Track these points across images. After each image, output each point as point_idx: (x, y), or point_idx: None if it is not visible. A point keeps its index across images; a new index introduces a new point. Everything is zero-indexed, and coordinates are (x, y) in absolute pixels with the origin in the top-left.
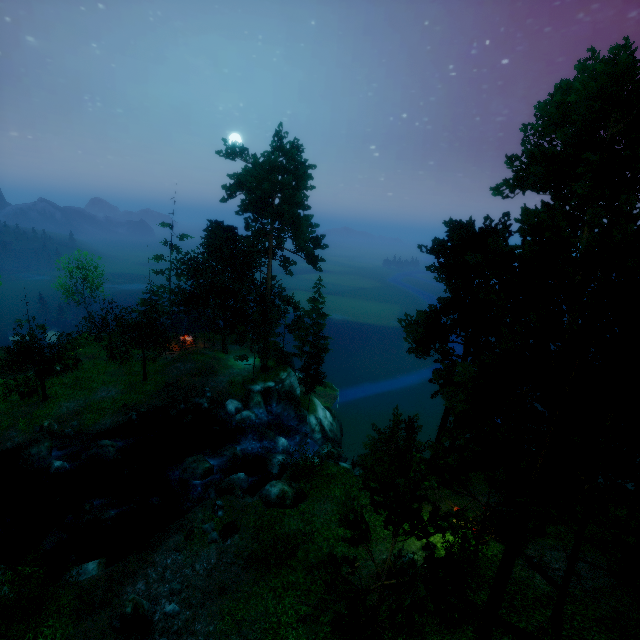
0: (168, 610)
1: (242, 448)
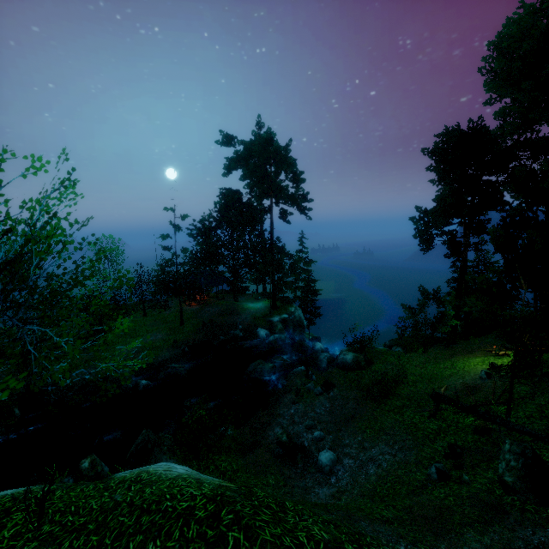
0: (316, 435)
1: (286, 357)
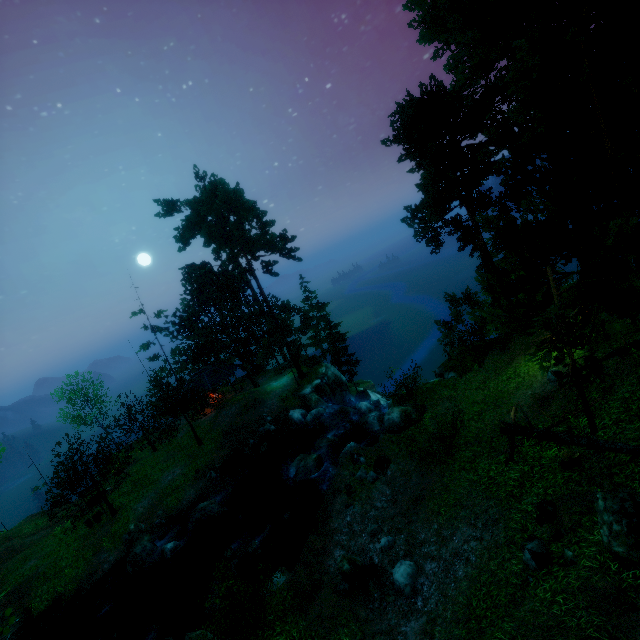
0: (383, 544)
1: (332, 435)
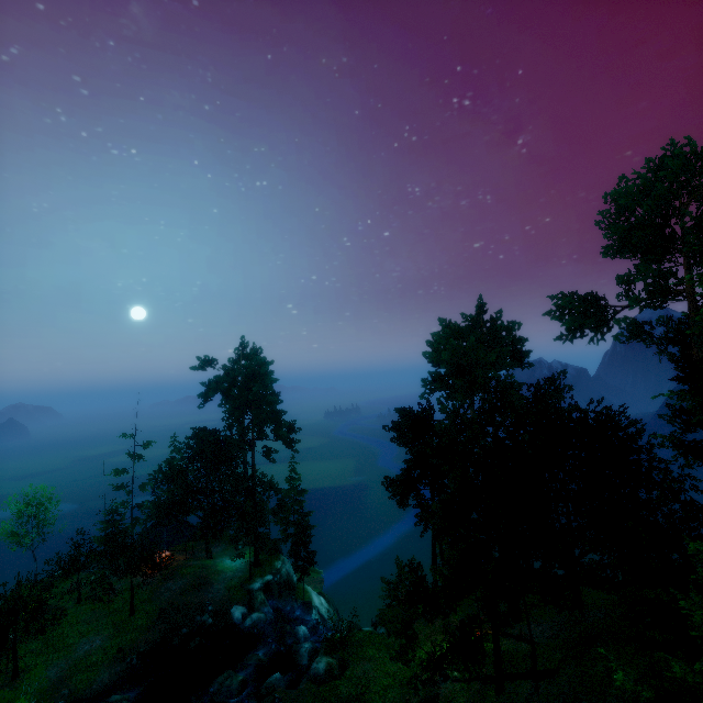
0: None
1: (263, 653)
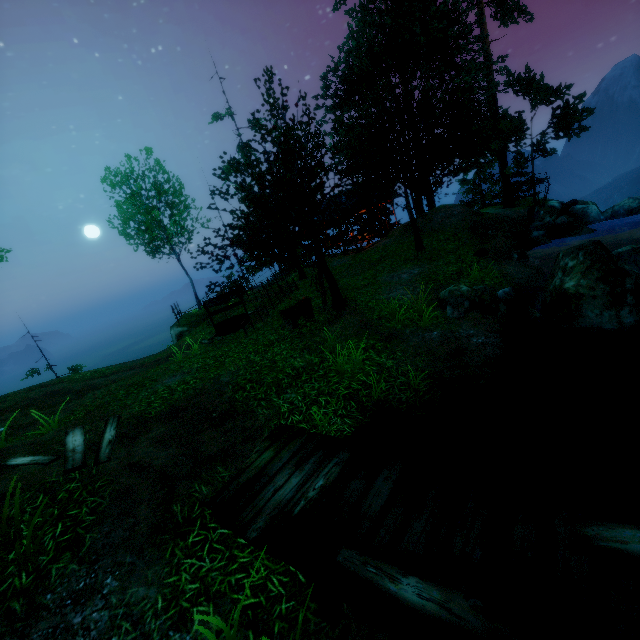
0: None
1: None
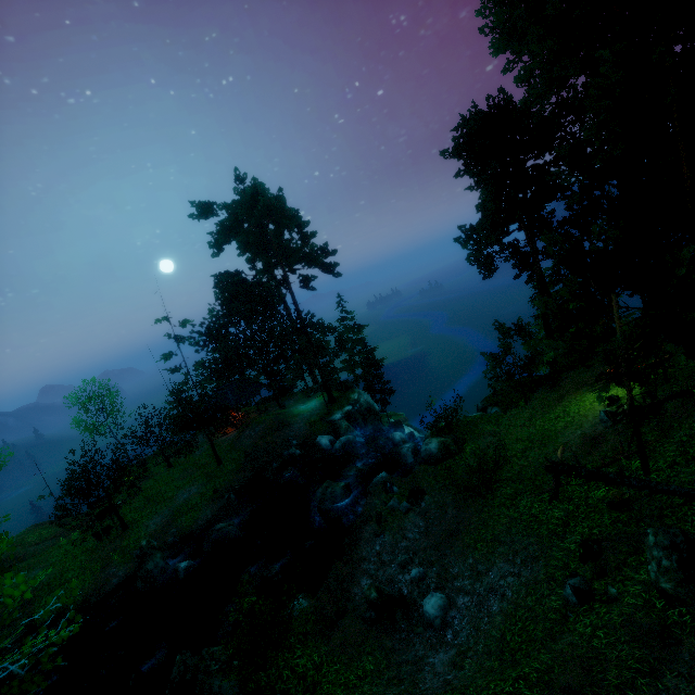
0: (414, 575)
1: (362, 464)
